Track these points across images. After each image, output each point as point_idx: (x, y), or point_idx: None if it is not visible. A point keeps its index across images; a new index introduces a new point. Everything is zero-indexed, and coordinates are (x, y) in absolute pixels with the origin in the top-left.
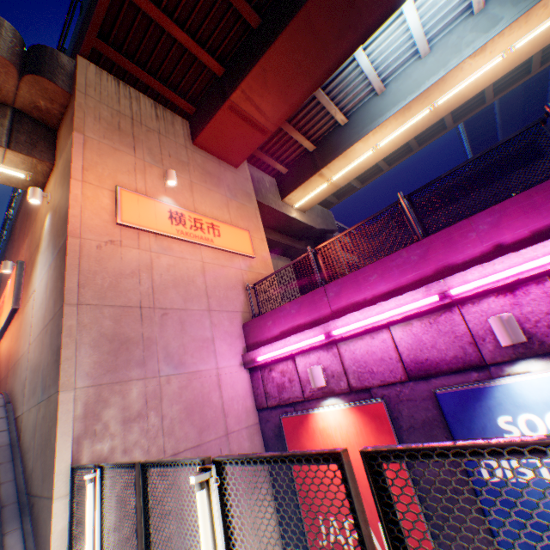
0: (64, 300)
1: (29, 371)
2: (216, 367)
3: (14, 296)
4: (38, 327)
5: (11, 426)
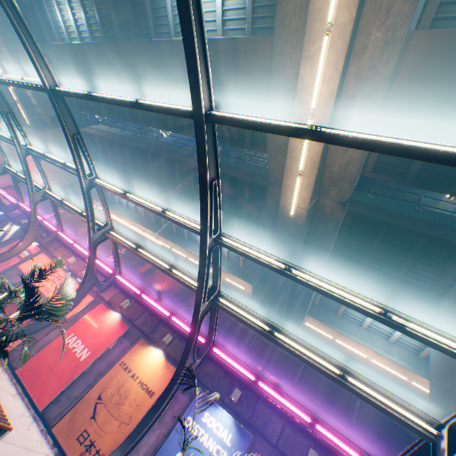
0: None
1: None
2: None
3: None
4: None
5: None
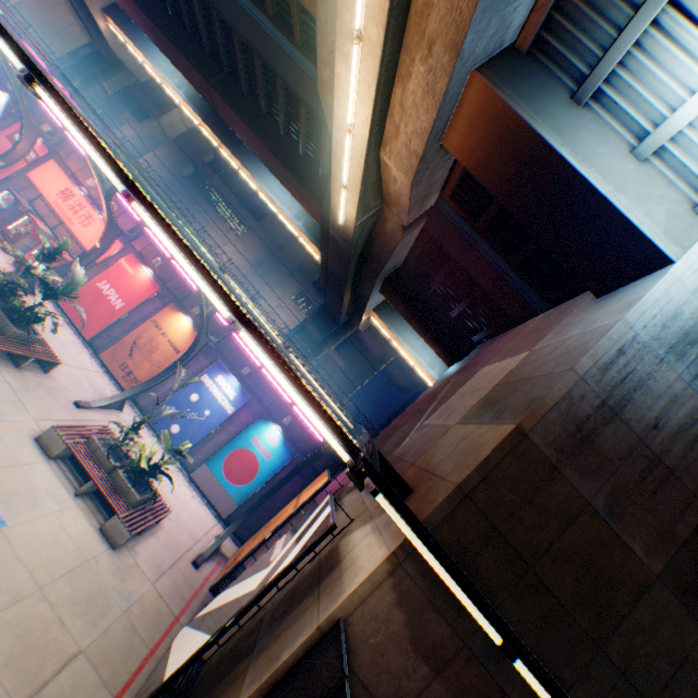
0: None
1: None
2: None
3: None
4: None
5: None
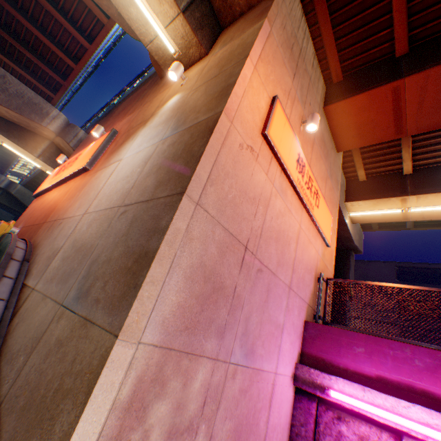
0: (184, 186)
1: (69, 242)
2: (274, 370)
3: (92, 156)
4: (108, 199)
5: (11, 298)
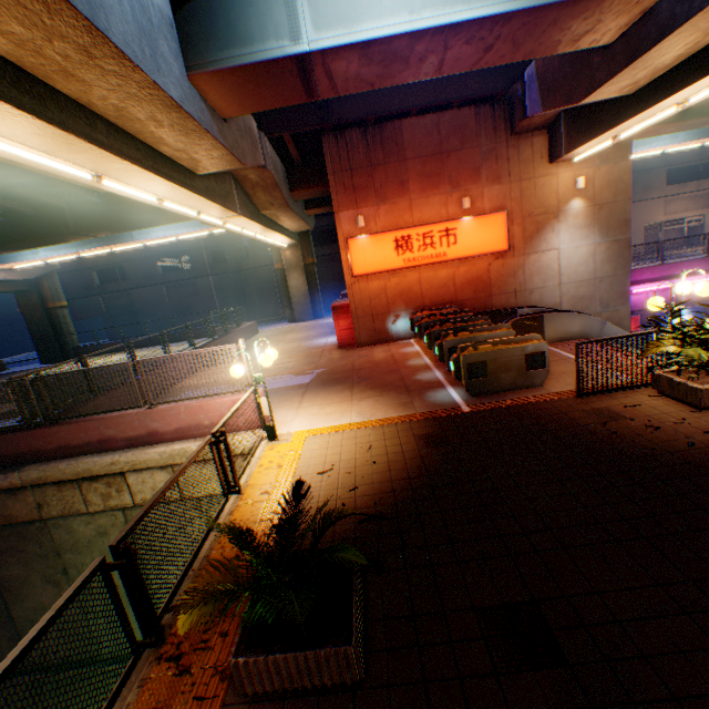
0: (628, 271)
1: (565, 299)
2: None
3: (507, 242)
4: (577, 276)
5: None
